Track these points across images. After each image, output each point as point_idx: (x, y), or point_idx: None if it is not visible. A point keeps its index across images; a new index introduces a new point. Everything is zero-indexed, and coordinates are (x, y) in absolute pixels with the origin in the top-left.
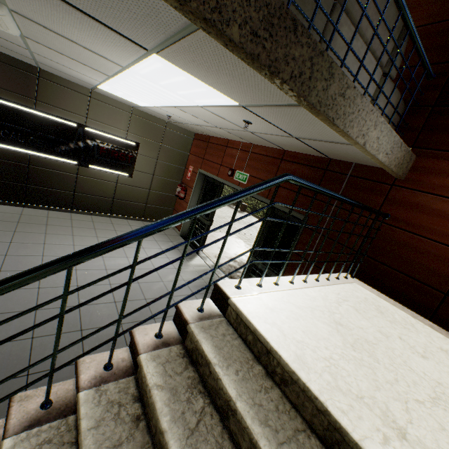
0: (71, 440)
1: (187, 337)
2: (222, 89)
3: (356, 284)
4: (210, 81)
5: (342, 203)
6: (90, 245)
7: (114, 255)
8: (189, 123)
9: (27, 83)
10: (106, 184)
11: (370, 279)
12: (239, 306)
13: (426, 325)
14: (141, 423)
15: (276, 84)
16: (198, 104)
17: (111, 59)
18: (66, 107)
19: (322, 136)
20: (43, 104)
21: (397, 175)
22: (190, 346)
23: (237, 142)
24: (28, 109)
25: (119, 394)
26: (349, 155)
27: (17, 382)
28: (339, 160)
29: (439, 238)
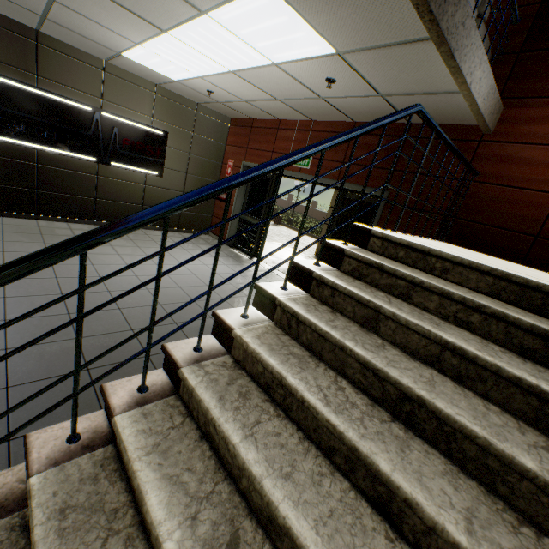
0: (281, 333)
1: (343, 263)
2: (329, 30)
3: (450, 245)
4: (320, 18)
5: (448, 149)
6: (136, 255)
7: (168, 263)
8: (234, 99)
9: (23, 51)
10: (132, 187)
11: (461, 240)
12: (385, 233)
13: (520, 265)
14: (336, 314)
15: (418, 7)
16: (275, 60)
17: (192, 1)
18: (76, 85)
19: (419, 86)
20: (47, 81)
21: (487, 128)
22: (349, 268)
23: (292, 121)
24: (29, 87)
25: (307, 301)
26: (437, 112)
27: (142, 361)
28: (420, 124)
29: (528, 186)
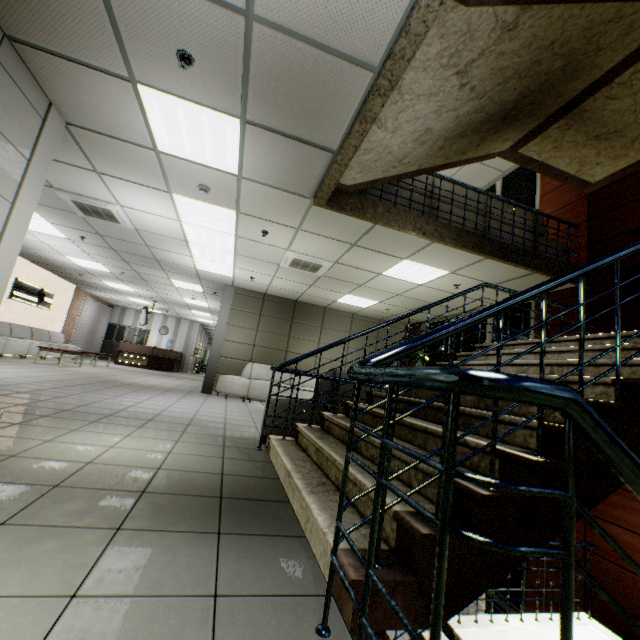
0: None
1: None
2: None
3: (590, 626)
4: None
5: None
6: None
7: None
8: None
9: None
10: None
11: (606, 621)
12: (460, 635)
13: None
14: None
15: None
16: None
17: None
18: None
19: None
20: None
21: None
22: None
23: None
24: None
25: None
26: None
27: None
28: None
29: None
